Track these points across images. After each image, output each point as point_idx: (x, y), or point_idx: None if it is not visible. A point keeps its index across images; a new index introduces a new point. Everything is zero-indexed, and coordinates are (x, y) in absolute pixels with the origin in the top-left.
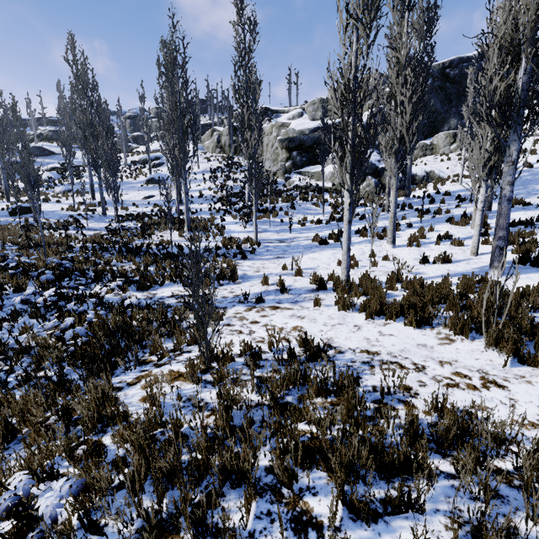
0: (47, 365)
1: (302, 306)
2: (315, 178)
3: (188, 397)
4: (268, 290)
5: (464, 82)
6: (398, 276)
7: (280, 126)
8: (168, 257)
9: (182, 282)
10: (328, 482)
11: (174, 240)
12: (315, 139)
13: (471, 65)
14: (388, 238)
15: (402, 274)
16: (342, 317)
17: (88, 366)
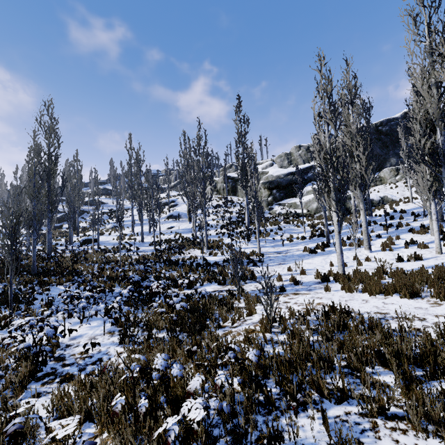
0: (154, 331)
1: (316, 292)
2: (292, 207)
3: (267, 339)
4: (284, 284)
5: (394, 133)
6: (383, 270)
7: (261, 174)
8: (198, 267)
9: (218, 282)
10: (384, 370)
11: (198, 255)
12: (288, 180)
13: (398, 125)
14: (365, 245)
15: (385, 268)
16: (350, 296)
17: (189, 328)
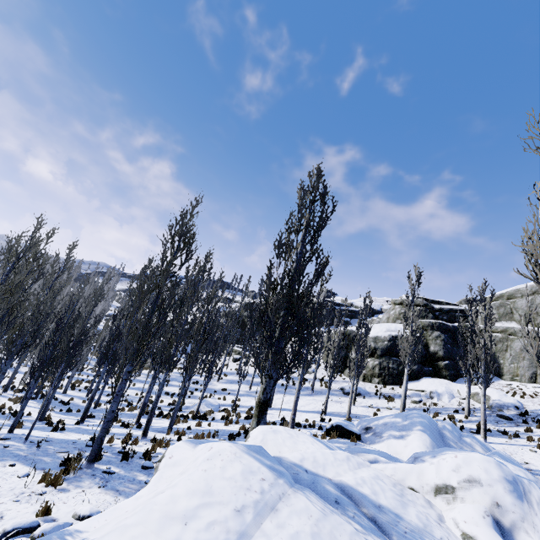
0: None
1: None
2: None
3: None
4: None
5: None
6: None
7: None
8: None
9: None
10: None
11: None
12: None
13: None
14: None
15: None
16: None
17: None
